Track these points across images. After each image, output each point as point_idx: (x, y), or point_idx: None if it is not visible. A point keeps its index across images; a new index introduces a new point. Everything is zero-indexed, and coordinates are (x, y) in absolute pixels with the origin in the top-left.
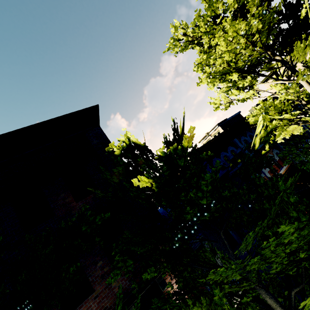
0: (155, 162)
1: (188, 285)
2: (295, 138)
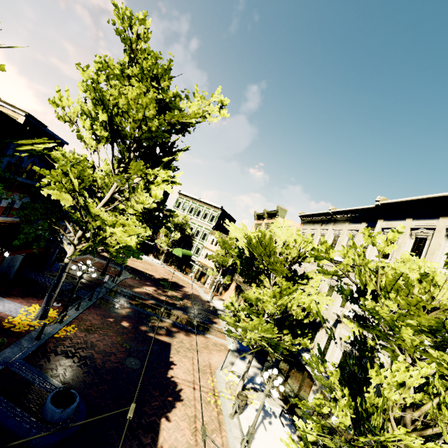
0: None
1: None
2: (57, 207)
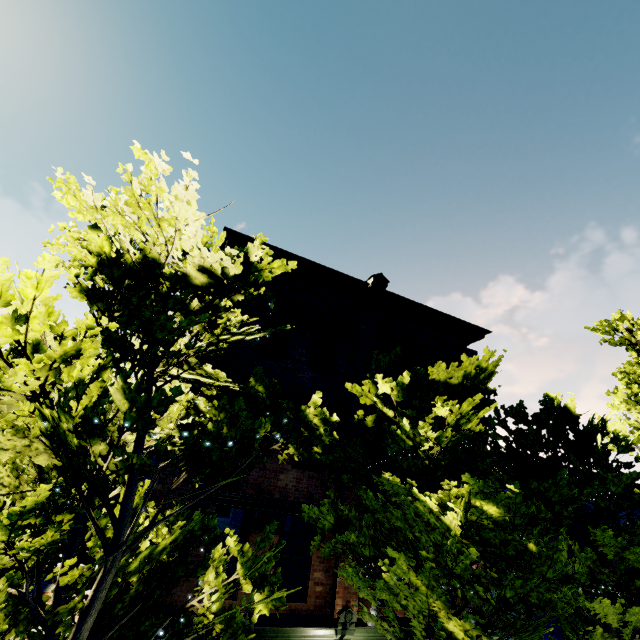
0: (568, 433)
1: None
2: None
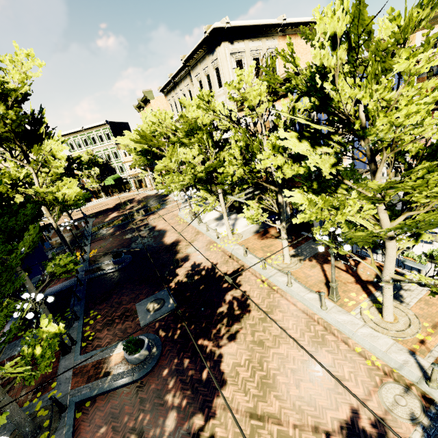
0: None
1: None
2: None
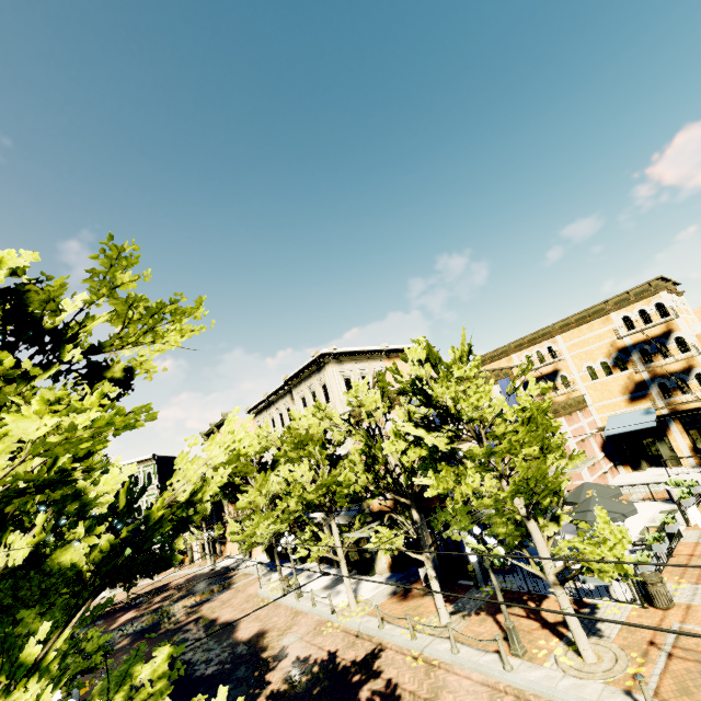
0: None
1: None
2: None
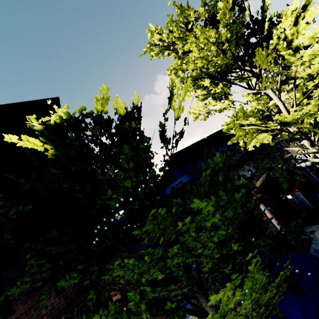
0: (92, 147)
1: (126, 298)
2: (267, 148)
